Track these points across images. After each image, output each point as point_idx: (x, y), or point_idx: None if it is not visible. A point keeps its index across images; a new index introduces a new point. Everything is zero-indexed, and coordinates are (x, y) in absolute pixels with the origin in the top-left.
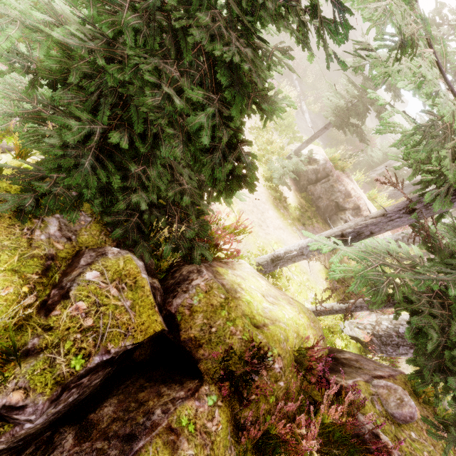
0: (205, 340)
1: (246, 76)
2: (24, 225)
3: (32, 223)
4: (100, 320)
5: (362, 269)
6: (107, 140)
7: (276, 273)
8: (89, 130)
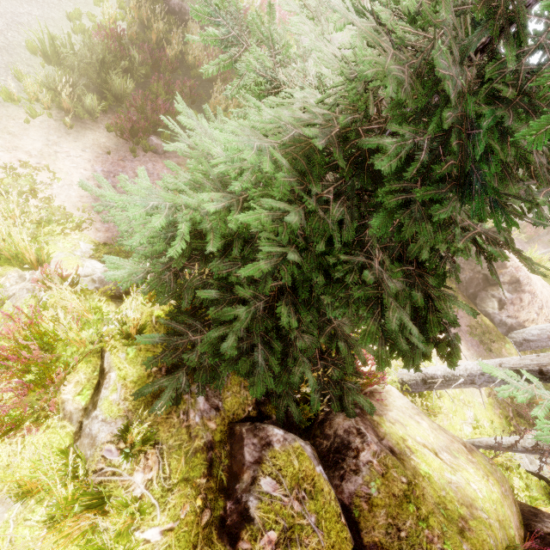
0: (395, 548)
1: None
2: (179, 408)
3: (184, 402)
4: None
5: None
6: (278, 324)
7: (433, 401)
8: (254, 310)
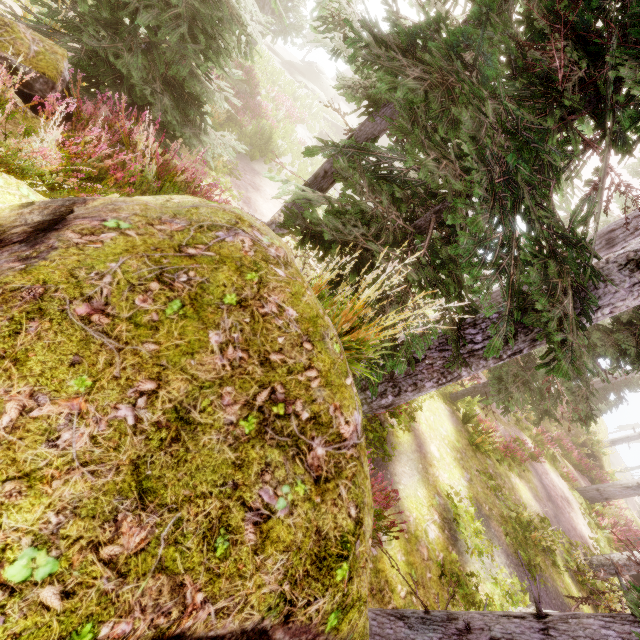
0: None
1: (228, 7)
2: None
3: None
4: (0, 31)
5: (305, 193)
6: None
7: None
8: None
